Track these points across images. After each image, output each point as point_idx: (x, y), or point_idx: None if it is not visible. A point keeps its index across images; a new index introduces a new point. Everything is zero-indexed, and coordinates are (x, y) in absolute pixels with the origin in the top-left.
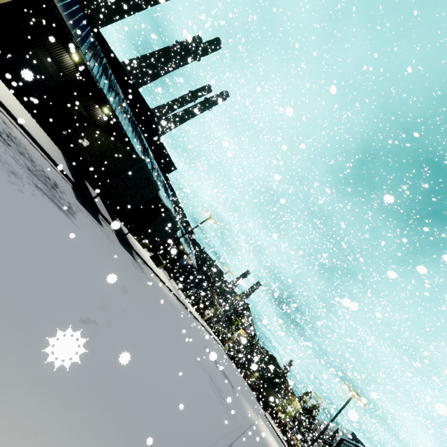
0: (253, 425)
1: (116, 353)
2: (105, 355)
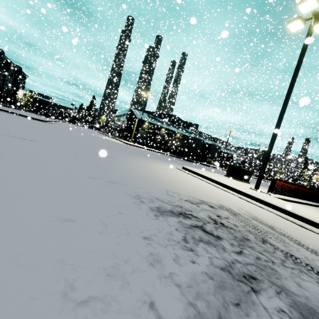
0: None
1: None
2: None
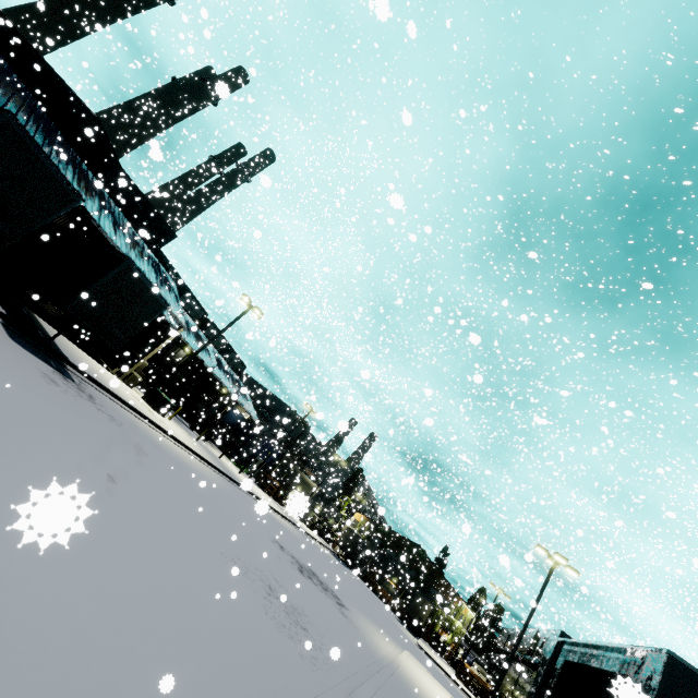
0: (386, 668)
1: None
2: None
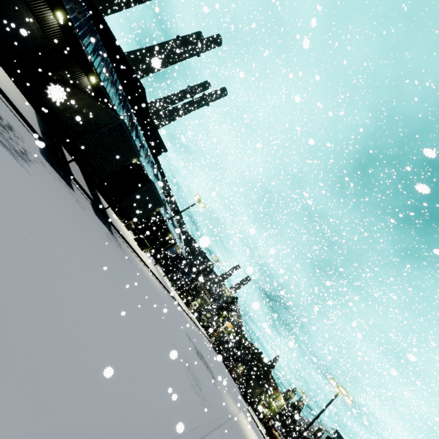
0: (233, 419)
1: (31, 308)
2: (3, 305)
